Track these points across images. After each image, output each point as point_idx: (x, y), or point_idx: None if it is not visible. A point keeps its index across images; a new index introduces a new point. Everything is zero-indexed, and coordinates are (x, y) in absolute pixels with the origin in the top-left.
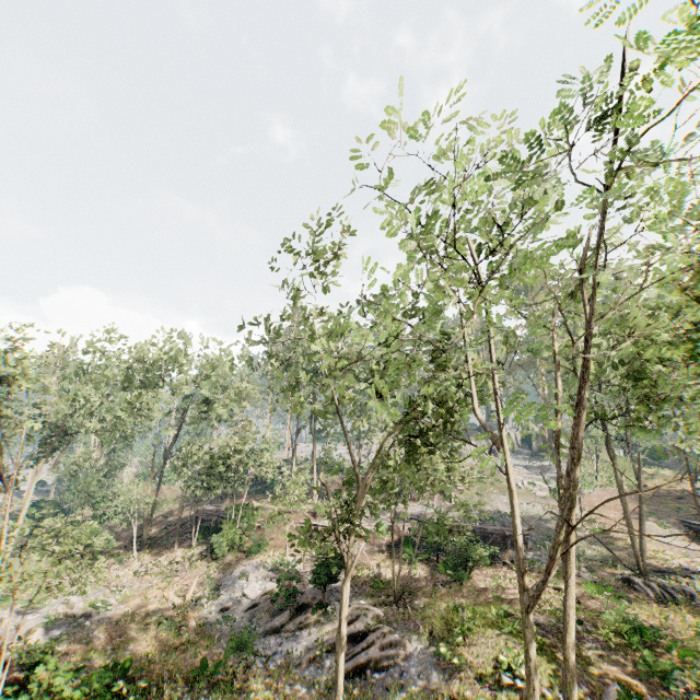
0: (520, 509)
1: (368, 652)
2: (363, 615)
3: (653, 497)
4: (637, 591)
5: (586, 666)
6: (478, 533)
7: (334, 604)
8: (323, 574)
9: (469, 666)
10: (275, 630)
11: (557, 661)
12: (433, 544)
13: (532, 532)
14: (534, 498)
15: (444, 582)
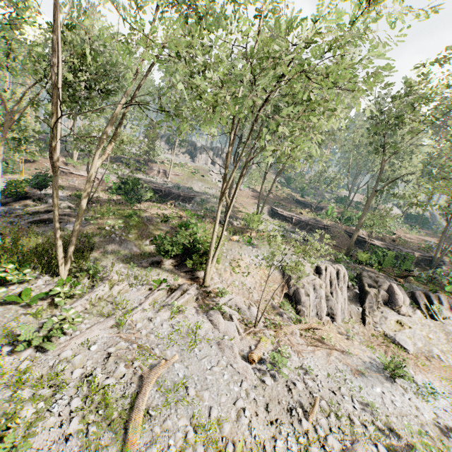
0: (204, 190)
1: (49, 215)
2: (59, 204)
3: (272, 197)
4: (213, 219)
5: (154, 231)
6: (167, 192)
7: (49, 200)
8: (33, 181)
9: (99, 225)
10: (2, 204)
11: (140, 228)
12: (129, 188)
13: (196, 197)
14: (215, 187)
15: (122, 202)
